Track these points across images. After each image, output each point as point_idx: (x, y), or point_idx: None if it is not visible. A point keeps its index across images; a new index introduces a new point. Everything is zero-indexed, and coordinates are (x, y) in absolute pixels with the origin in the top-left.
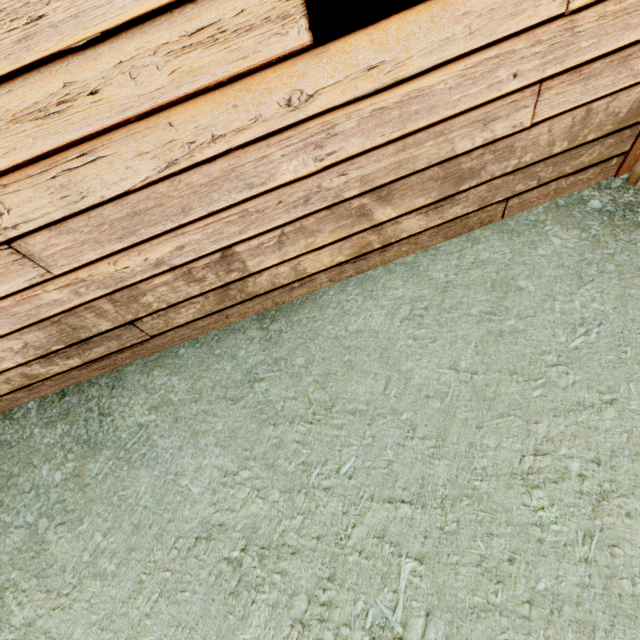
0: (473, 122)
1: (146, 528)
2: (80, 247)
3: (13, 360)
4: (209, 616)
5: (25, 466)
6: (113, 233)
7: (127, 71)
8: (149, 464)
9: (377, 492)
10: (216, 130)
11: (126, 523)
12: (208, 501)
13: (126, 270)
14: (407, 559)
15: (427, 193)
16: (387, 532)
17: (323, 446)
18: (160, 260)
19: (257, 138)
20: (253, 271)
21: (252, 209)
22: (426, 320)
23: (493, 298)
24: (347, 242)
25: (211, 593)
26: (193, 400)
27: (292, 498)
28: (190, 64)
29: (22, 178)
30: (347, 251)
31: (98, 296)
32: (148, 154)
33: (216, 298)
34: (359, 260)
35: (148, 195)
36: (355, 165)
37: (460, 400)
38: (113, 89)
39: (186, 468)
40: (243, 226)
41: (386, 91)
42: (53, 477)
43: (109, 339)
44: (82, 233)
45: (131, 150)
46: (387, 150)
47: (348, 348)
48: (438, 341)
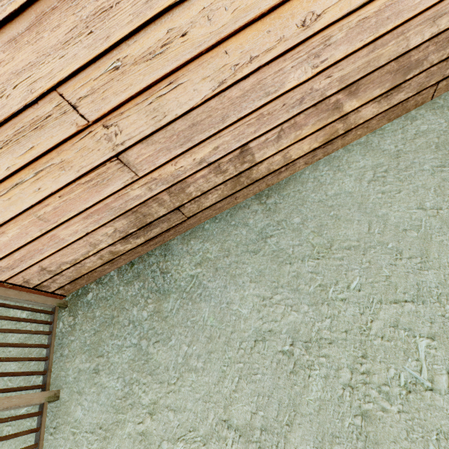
0: (426, 20)
1: (216, 338)
2: (157, 154)
3: (106, 242)
4: (279, 388)
5: (120, 310)
6: (178, 141)
7: (206, 15)
8: (206, 299)
9: (383, 297)
10: (253, 53)
11: (201, 337)
12: (256, 317)
13: (181, 169)
14: (421, 338)
15: (382, 85)
16: (399, 322)
17: (331, 273)
18: (202, 159)
19: (278, 55)
20: (257, 161)
21: (265, 112)
22: (388, 179)
23: (440, 156)
24: (322, 131)
25: (276, 373)
26: (225, 256)
27: (318, 308)
28: (245, 2)
29: (132, 106)
30: (320, 139)
31: (161, 190)
32: (208, 78)
33: (231, 185)
34: (327, 145)
35: (203, 110)
36: (338, 68)
37: (432, 229)
38: (195, 30)
39: (233, 298)
40: (257, 126)
41: (370, 3)
42: (142, 315)
43: (163, 222)
44: (160, 143)
45: (199, 76)
46: (361, 53)
47: (331, 206)
48: (402, 192)
